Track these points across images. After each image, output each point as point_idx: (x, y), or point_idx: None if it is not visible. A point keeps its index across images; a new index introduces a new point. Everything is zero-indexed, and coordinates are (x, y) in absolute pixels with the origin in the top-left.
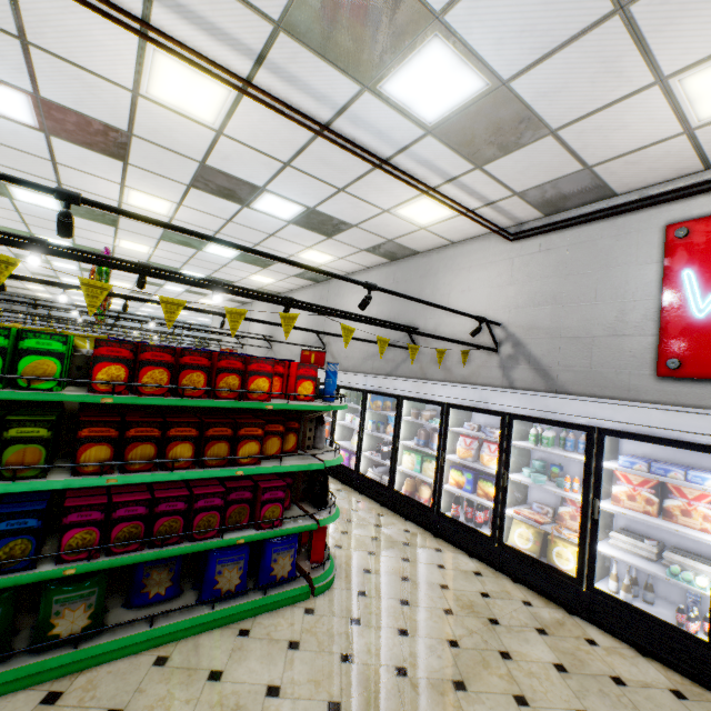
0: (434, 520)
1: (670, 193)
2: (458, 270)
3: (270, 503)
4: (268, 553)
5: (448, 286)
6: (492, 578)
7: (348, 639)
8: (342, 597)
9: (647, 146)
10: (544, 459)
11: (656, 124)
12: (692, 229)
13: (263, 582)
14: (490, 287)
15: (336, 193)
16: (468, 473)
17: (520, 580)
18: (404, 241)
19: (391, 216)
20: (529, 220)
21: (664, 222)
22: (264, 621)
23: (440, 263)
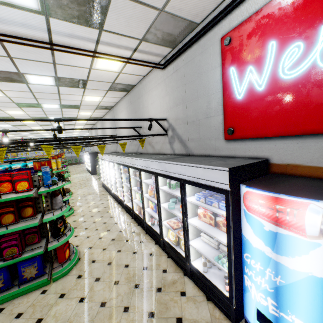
0: (145, 226)
1: (221, 13)
2: (148, 91)
3: (8, 248)
4: (19, 269)
5: (146, 101)
6: (157, 256)
7: (49, 308)
8: (68, 280)
9: None
10: None
11: None
12: (232, 36)
13: (20, 281)
14: (160, 98)
15: (55, 66)
16: (153, 203)
17: (170, 256)
18: (120, 81)
19: (96, 70)
20: (167, 53)
21: (221, 36)
22: (16, 301)
23: (142, 89)
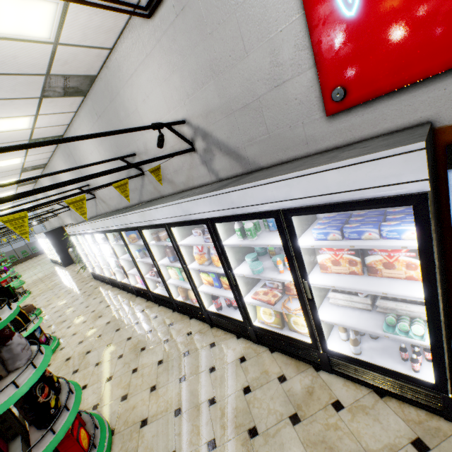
0: (206, 316)
1: None
2: (130, 79)
3: None
4: None
5: (132, 100)
6: (254, 358)
7: None
8: None
9: None
10: None
11: None
12: None
13: None
14: (159, 84)
15: None
16: (211, 274)
17: (275, 349)
18: (63, 69)
19: None
20: None
21: None
22: None
23: (115, 79)
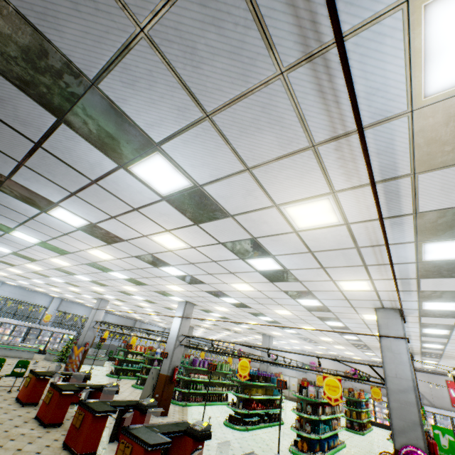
0: None
1: (444, 374)
2: None
3: None
4: None
5: None
6: None
7: None
8: None
9: (444, 371)
10: (438, 421)
11: (447, 371)
12: (449, 382)
13: None
14: None
15: None
16: None
17: None
18: None
19: None
20: (417, 368)
21: (444, 379)
22: None
23: None
